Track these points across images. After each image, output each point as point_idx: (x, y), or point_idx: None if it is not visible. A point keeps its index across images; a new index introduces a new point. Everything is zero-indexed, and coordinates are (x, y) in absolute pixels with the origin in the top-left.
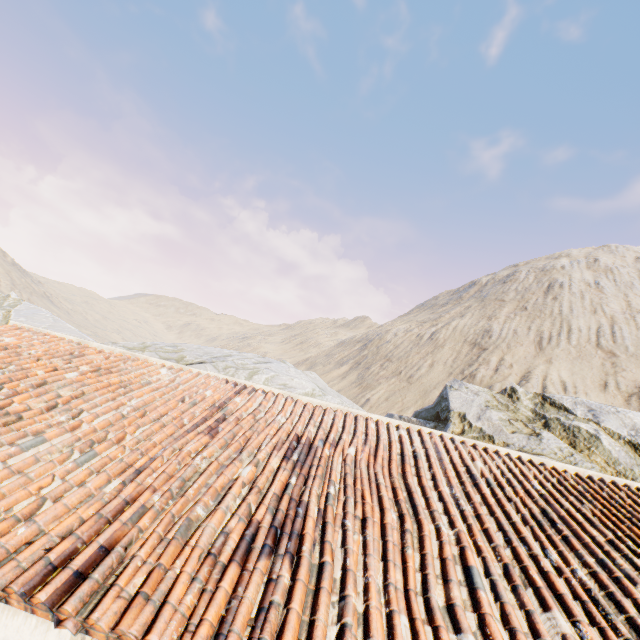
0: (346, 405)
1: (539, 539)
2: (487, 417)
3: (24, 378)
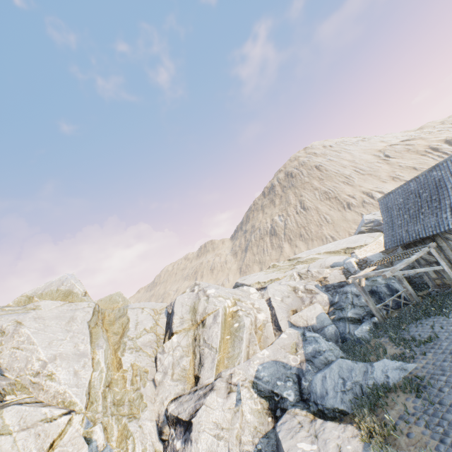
0: None
1: None
2: None
3: None
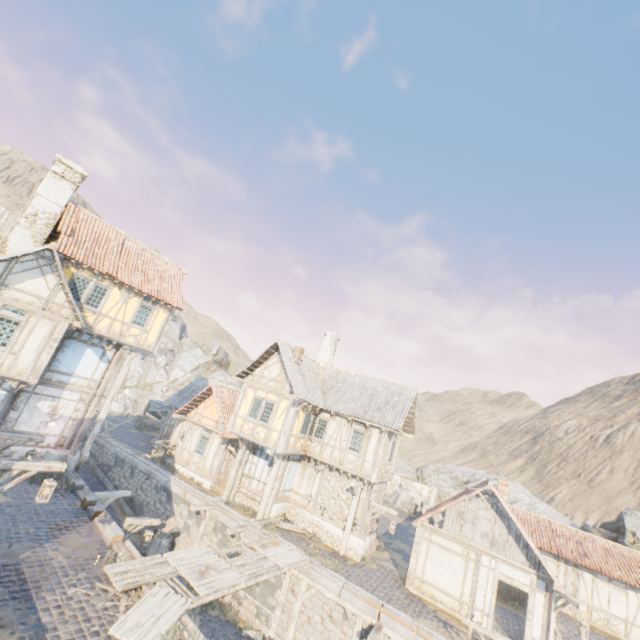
0: (548, 510)
1: (636, 567)
2: None
3: None
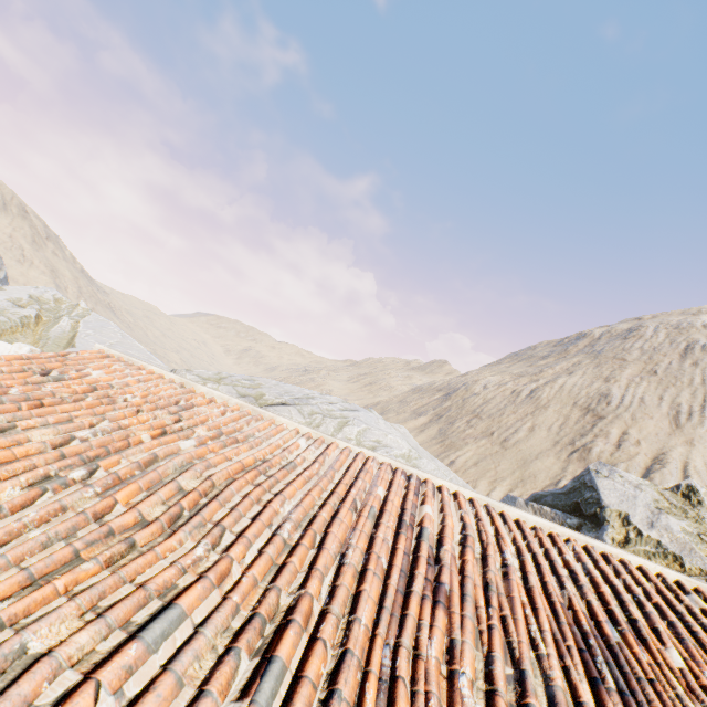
0: (443, 472)
1: None
2: (664, 525)
3: (124, 447)
